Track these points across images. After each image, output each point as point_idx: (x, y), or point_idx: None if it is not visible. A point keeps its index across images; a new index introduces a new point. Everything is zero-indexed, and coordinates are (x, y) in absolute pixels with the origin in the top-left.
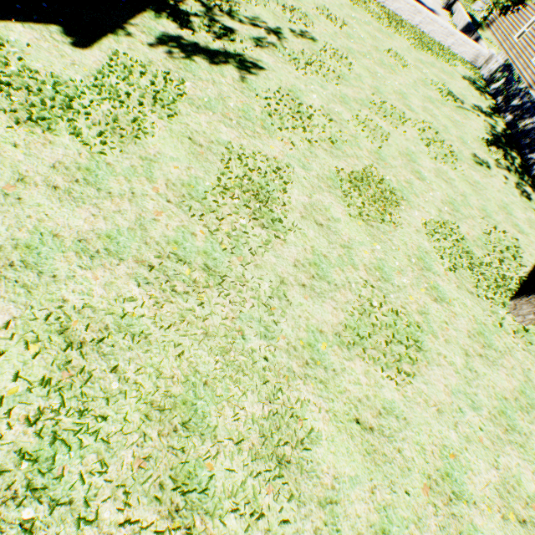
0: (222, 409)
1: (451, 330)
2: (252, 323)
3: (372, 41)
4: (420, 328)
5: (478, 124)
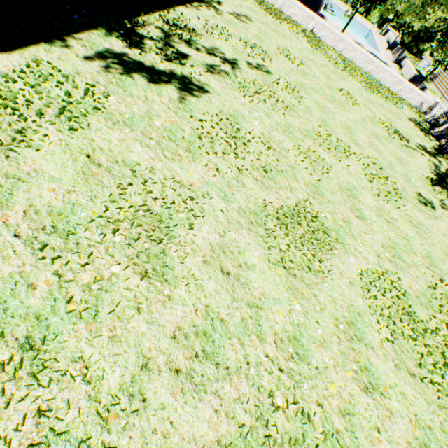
0: None
1: (385, 442)
2: None
3: (326, 80)
4: (339, 443)
5: (423, 162)
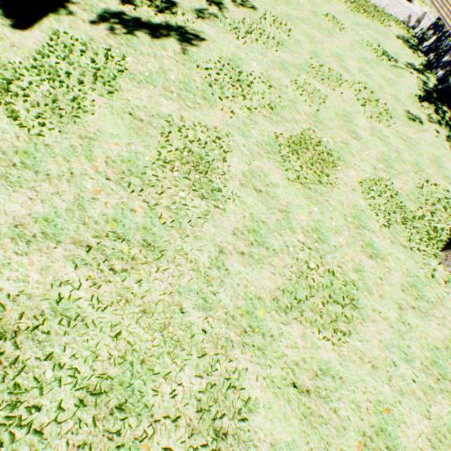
0: (159, 387)
1: (386, 285)
2: (190, 296)
3: (310, 6)
4: (355, 286)
5: (411, 81)
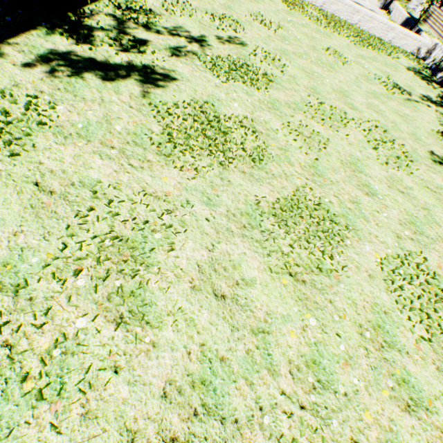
0: None
1: None
2: None
3: (309, 41)
4: None
5: (430, 115)
